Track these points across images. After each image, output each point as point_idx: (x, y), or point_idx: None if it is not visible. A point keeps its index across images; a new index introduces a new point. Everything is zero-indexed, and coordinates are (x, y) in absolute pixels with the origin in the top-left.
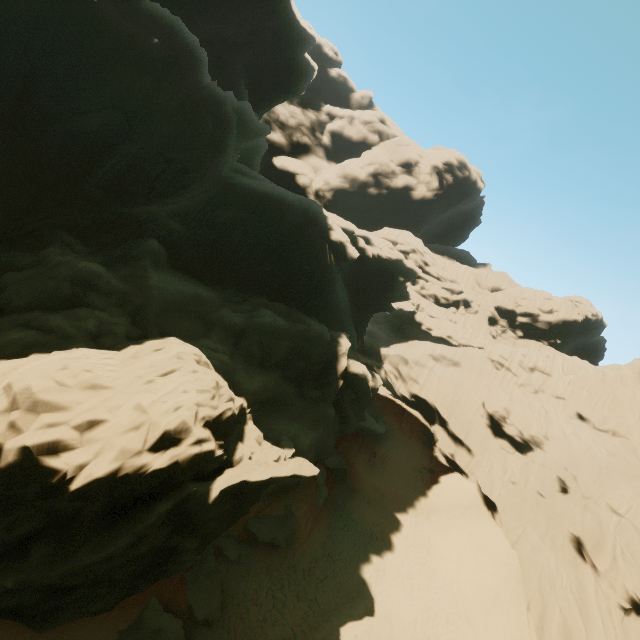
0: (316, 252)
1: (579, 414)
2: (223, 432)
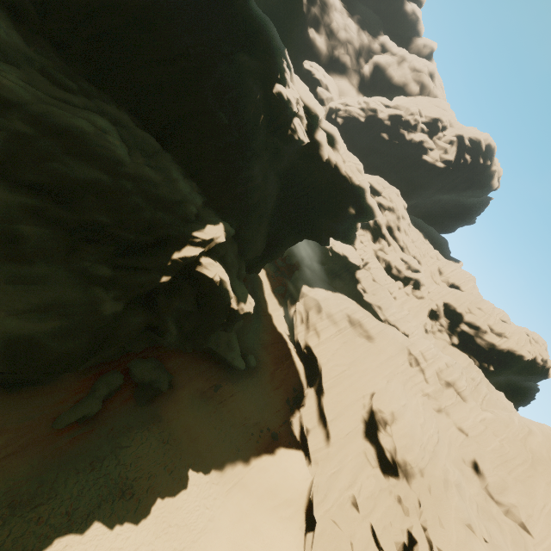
0: (236, 91)
1: (476, 463)
2: None
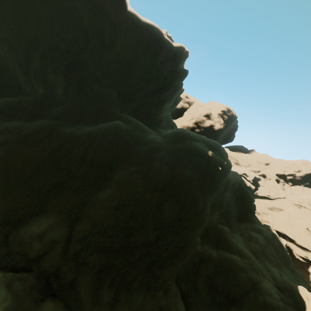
0: (250, 196)
1: None
2: None
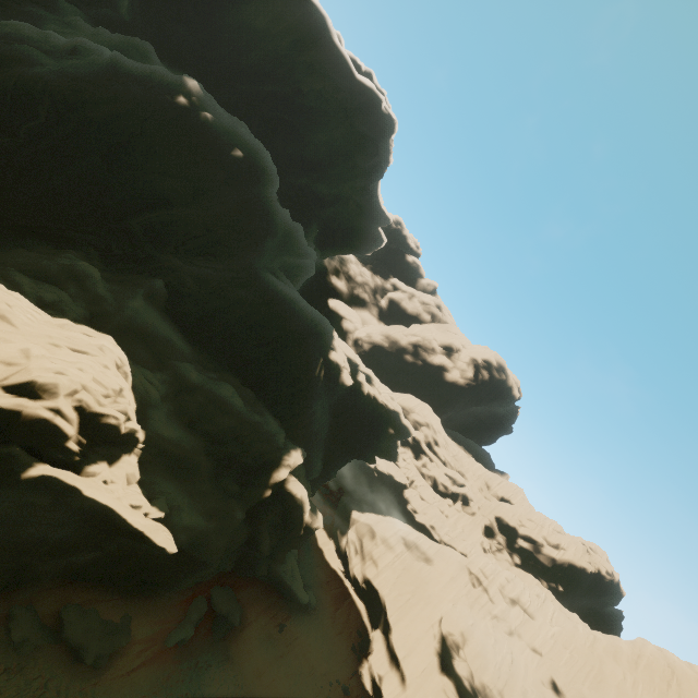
0: (308, 360)
1: (554, 682)
2: (95, 438)
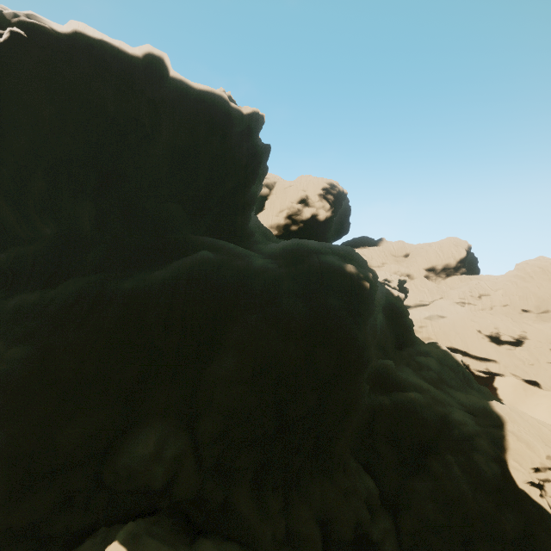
0: (403, 309)
1: (523, 310)
2: None
